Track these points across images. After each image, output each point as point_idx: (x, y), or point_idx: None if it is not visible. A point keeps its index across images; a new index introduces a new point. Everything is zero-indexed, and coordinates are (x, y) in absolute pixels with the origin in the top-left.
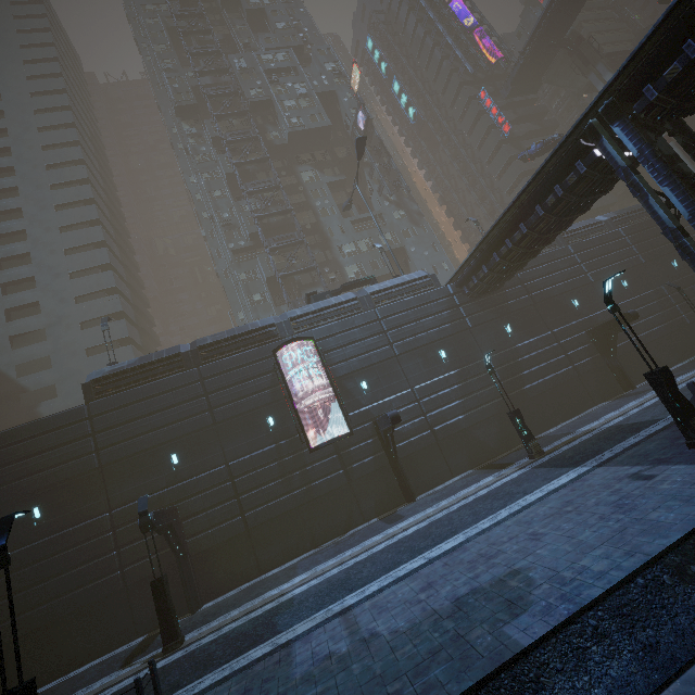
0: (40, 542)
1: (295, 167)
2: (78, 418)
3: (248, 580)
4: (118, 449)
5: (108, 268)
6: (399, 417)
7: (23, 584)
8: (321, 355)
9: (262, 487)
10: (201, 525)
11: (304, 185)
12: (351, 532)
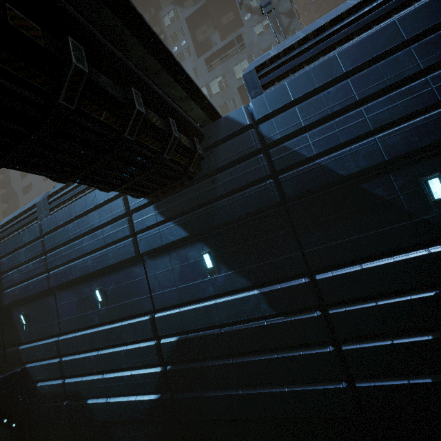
0: None
1: (159, 13)
2: None
3: None
4: None
5: None
6: None
7: None
8: None
9: None
10: None
11: (165, 31)
12: None
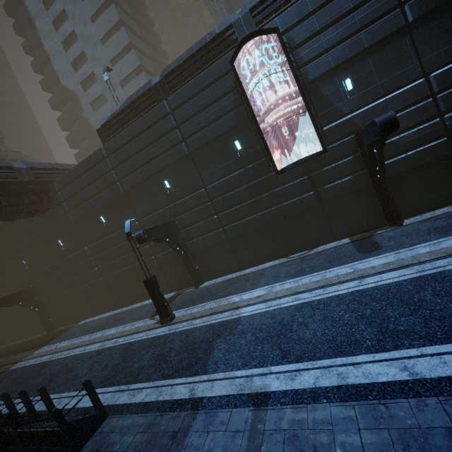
0: (110, 236)
1: None
2: (101, 157)
3: (232, 272)
4: (130, 178)
5: (121, 26)
6: (395, 123)
7: (110, 257)
8: (289, 53)
9: (235, 206)
10: (194, 233)
11: None
12: (318, 249)
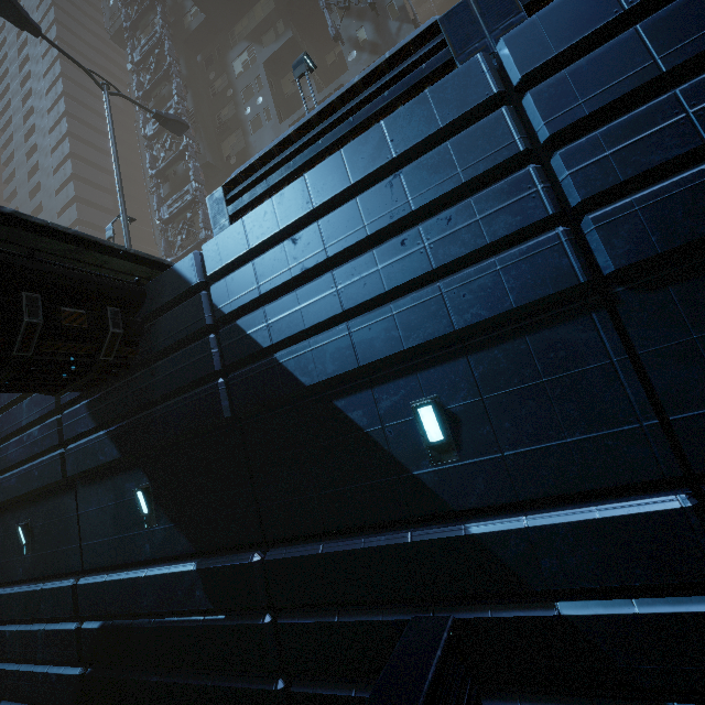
0: None
1: (227, 56)
2: None
3: None
4: None
5: None
6: None
7: None
8: None
9: None
10: None
11: (235, 83)
12: None
